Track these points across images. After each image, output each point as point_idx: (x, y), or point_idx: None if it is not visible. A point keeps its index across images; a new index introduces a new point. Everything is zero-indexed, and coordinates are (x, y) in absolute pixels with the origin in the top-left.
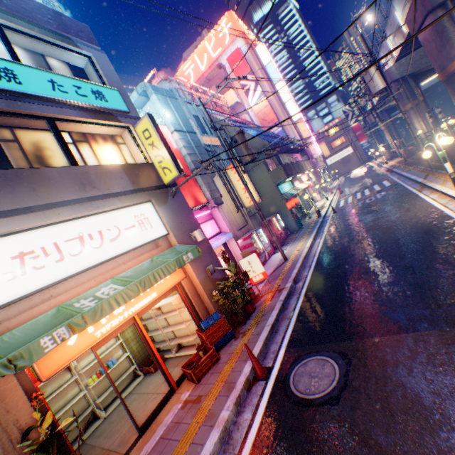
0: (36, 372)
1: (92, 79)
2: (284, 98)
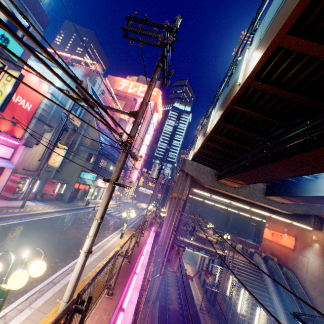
0: None
1: (20, 31)
2: (145, 142)
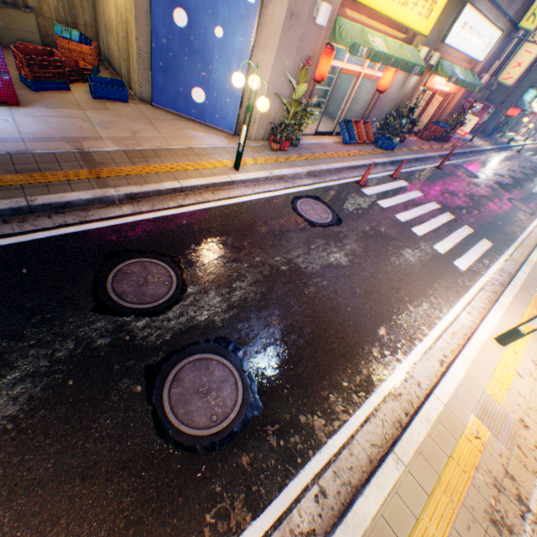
0: (426, 82)
1: None
2: None
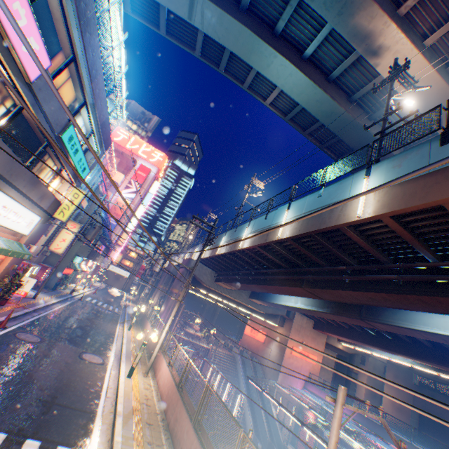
0: None
1: (89, 154)
2: (137, 214)
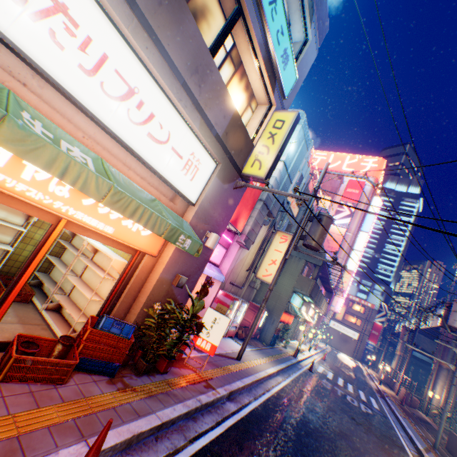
0: None
1: None
2: (356, 245)
